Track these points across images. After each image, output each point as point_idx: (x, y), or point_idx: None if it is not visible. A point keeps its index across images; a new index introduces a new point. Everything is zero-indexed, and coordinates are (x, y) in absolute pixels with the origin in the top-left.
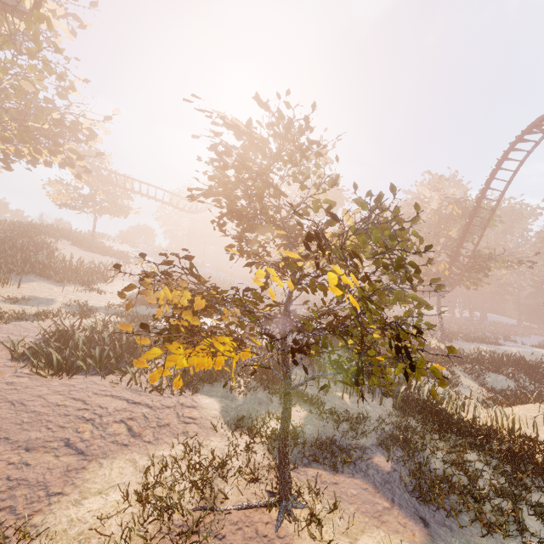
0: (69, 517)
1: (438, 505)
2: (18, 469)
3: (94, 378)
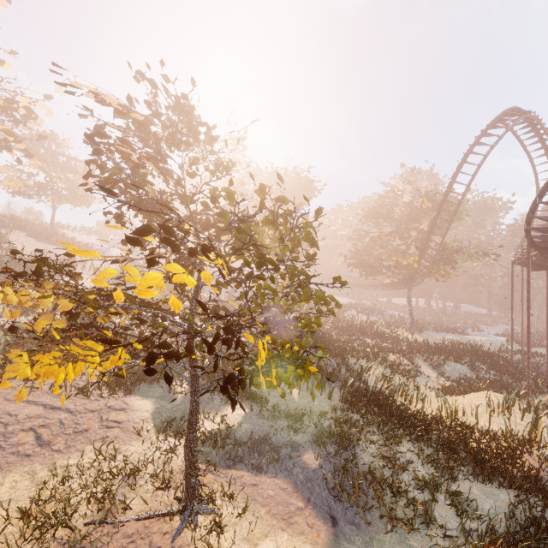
0: None
1: (353, 502)
2: None
3: (12, 382)
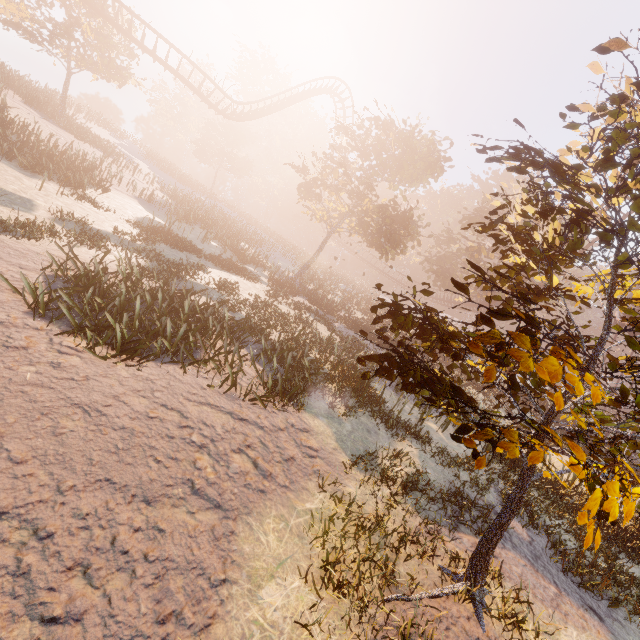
0: (257, 622)
1: (592, 590)
2: (151, 540)
3: (171, 369)
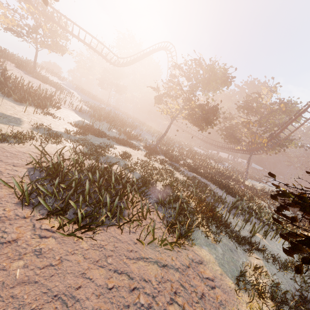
0: None
1: None
2: None
3: (112, 231)
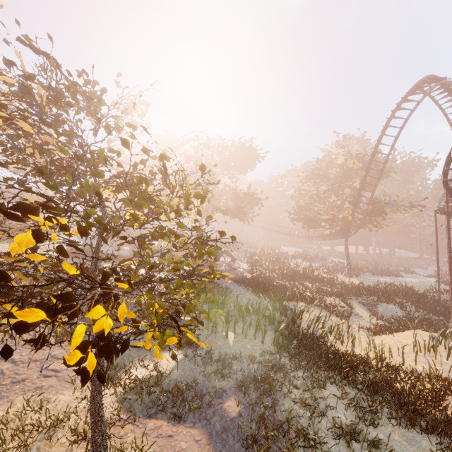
0: None
1: None
2: None
3: None
